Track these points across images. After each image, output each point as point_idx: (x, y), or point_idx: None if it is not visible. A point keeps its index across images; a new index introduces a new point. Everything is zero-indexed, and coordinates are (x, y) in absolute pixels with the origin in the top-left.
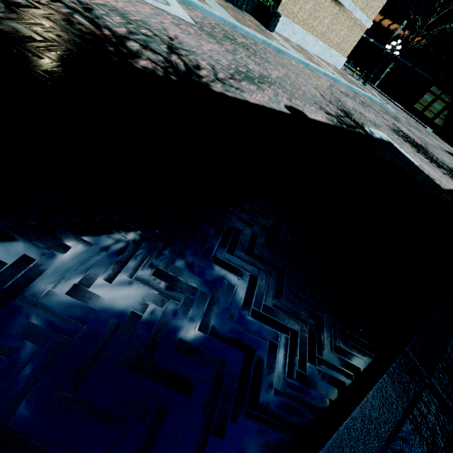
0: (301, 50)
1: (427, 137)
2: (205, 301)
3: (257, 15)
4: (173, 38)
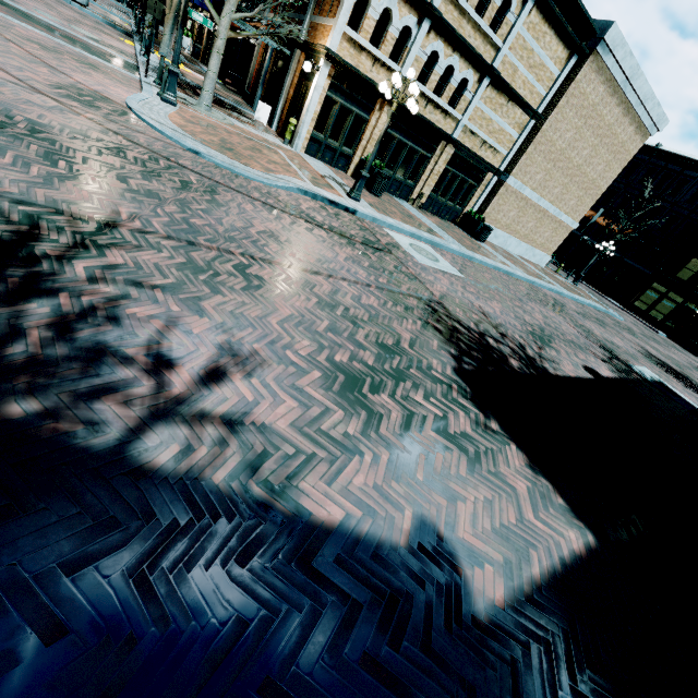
0: (510, 257)
1: (671, 352)
2: None
3: (462, 225)
4: (483, 313)
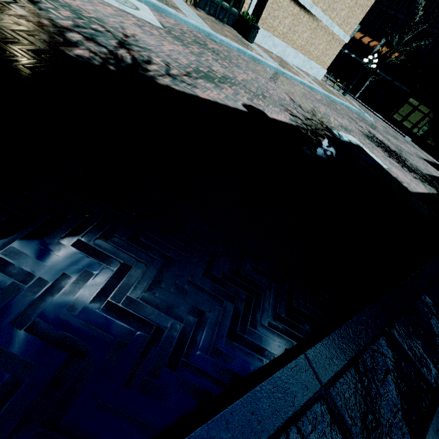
0: (281, 61)
1: (403, 145)
2: (40, 289)
3: (238, 28)
4: (129, 36)
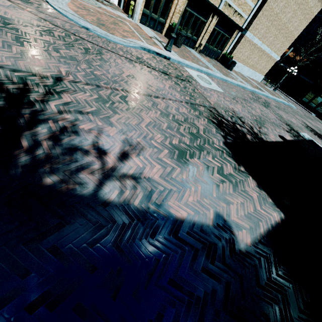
0: (244, 78)
1: (317, 124)
2: None
3: (221, 61)
4: (234, 111)
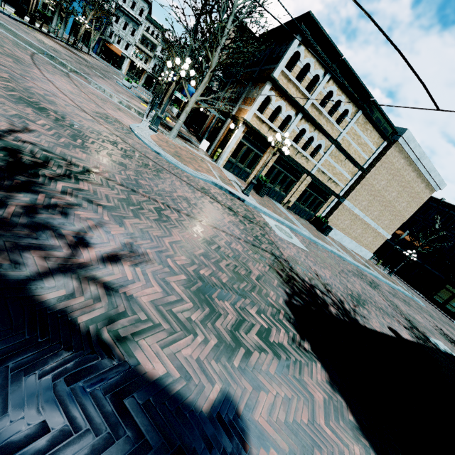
0: (344, 248)
1: None
2: None
3: (313, 223)
4: (316, 274)
